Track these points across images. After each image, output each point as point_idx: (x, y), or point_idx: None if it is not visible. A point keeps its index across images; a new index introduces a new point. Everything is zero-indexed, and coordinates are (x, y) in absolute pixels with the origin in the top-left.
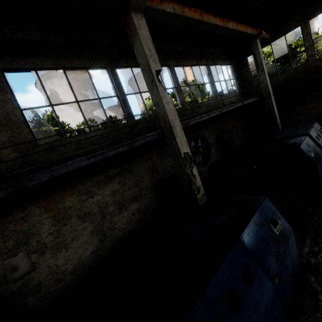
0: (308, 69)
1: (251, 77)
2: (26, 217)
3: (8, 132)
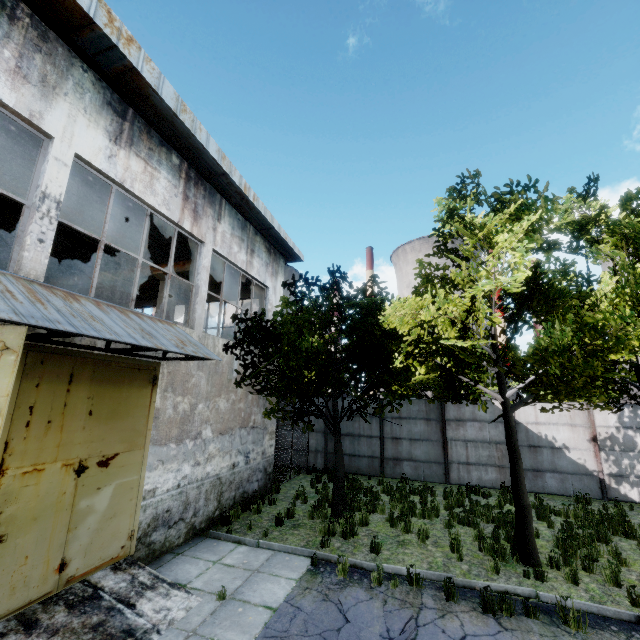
0: None
1: None
2: None
3: None
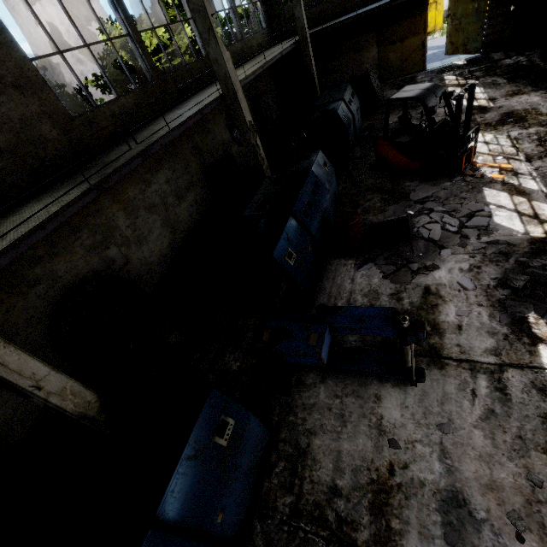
0: (345, 4)
1: (281, 2)
2: (100, 209)
3: (34, 97)
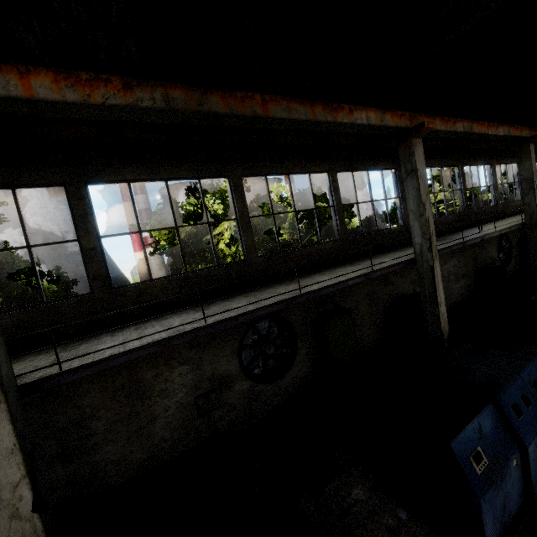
0: None
1: None
2: None
3: None
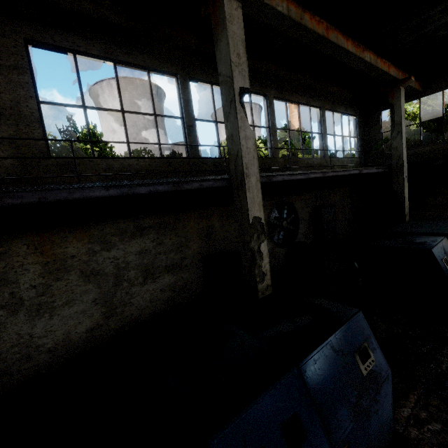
0: None
1: (381, 140)
2: (5, 253)
3: (11, 127)
